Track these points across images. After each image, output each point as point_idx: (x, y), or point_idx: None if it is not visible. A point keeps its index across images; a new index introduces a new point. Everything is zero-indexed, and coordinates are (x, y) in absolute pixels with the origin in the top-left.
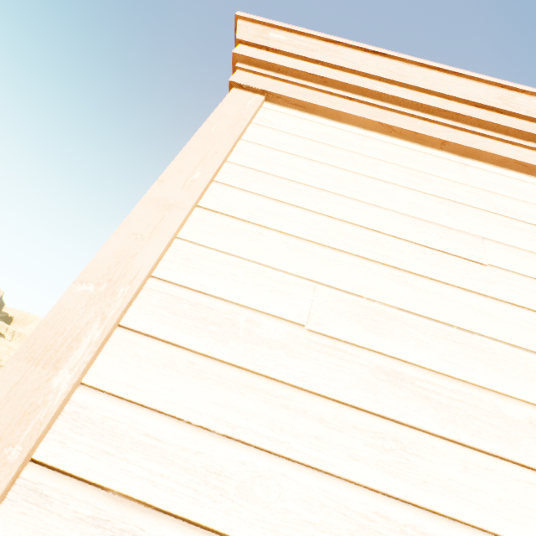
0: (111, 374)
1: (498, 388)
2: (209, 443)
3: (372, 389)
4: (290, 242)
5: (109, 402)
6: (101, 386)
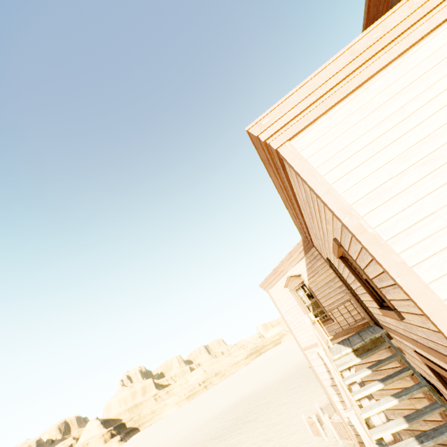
0: (374, 223)
1: (446, 140)
2: (407, 210)
3: (422, 171)
4: (362, 167)
5: (381, 225)
6: (376, 225)
